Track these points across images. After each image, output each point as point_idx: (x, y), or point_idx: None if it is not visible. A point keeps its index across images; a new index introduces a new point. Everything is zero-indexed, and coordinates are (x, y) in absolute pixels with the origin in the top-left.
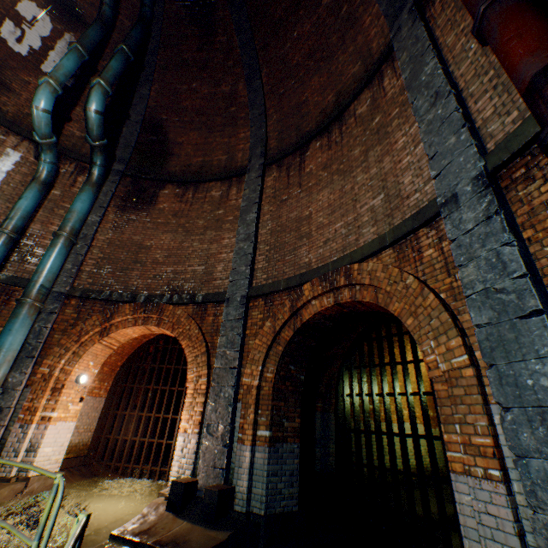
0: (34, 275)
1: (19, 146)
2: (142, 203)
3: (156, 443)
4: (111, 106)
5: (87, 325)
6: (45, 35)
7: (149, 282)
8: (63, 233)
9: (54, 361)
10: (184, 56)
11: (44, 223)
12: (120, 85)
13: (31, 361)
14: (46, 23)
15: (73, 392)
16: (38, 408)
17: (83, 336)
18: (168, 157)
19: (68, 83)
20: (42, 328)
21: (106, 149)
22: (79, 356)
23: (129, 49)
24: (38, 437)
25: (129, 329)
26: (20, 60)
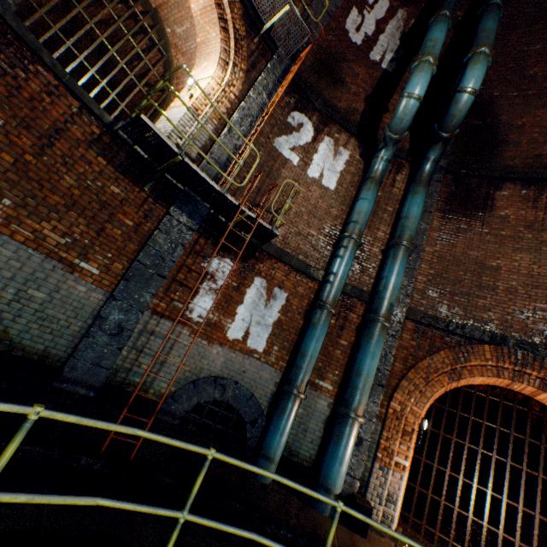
0: (381, 290)
1: (347, 144)
2: (471, 207)
3: (469, 519)
4: (428, 89)
5: (434, 361)
6: (379, 17)
7: (507, 319)
8: (406, 243)
9: (403, 397)
10: (546, 2)
11: (369, 227)
12: (441, 61)
13: (380, 390)
14: (383, 3)
15: (413, 437)
16: (393, 452)
17: (431, 373)
18: (498, 146)
19: (388, 69)
20: (386, 352)
21: (449, 140)
22: (425, 397)
23: (503, 3)
24: (394, 486)
25: (483, 378)
26: (353, 51)
